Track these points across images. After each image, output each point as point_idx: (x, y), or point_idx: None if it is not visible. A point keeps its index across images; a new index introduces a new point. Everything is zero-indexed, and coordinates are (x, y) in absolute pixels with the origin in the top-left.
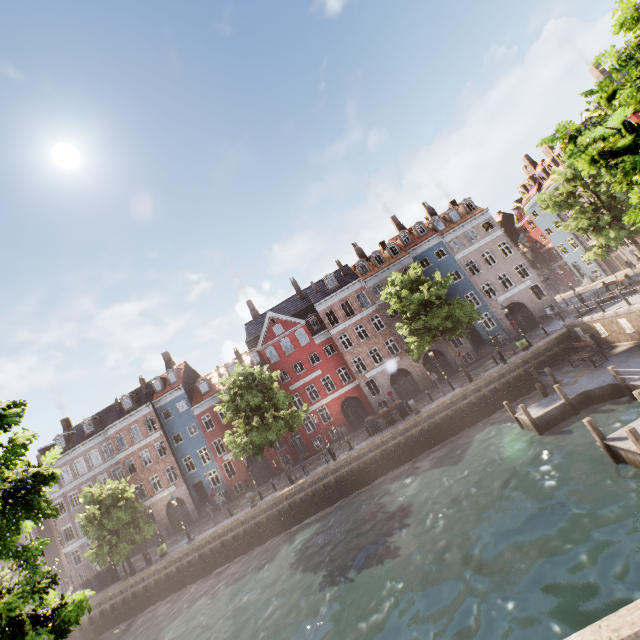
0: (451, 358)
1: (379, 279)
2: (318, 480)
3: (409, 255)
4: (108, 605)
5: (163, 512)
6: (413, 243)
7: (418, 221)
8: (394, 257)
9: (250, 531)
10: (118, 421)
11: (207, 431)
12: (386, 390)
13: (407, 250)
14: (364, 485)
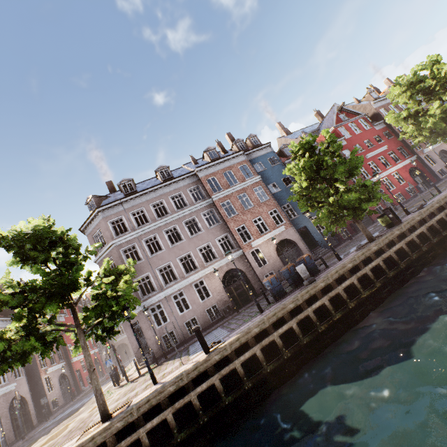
0: None
1: None
2: None
3: None
4: (380, 260)
5: (274, 253)
6: None
7: None
8: None
9: None
10: (211, 164)
11: None
12: (439, 162)
13: None
14: None
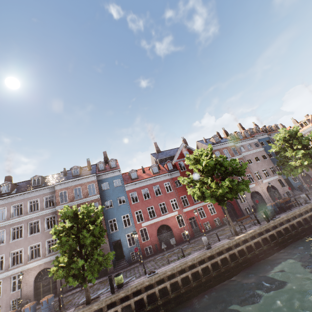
0: (280, 191)
1: (242, 144)
2: (263, 232)
3: (256, 137)
4: None
5: None
6: (255, 134)
7: (256, 126)
8: (247, 137)
9: (213, 267)
10: (67, 181)
11: (133, 203)
12: (249, 201)
13: (255, 135)
14: (295, 241)
